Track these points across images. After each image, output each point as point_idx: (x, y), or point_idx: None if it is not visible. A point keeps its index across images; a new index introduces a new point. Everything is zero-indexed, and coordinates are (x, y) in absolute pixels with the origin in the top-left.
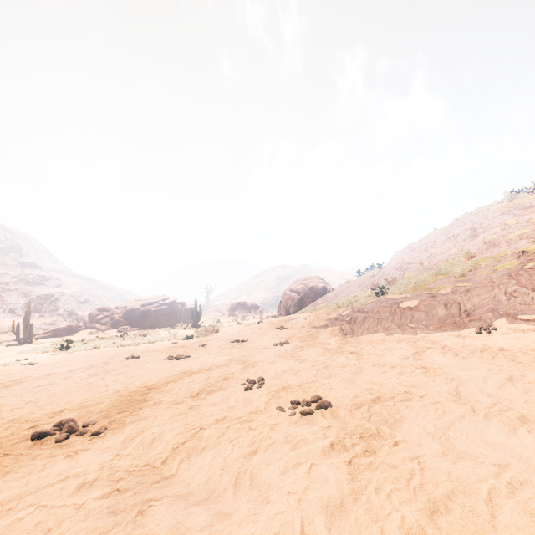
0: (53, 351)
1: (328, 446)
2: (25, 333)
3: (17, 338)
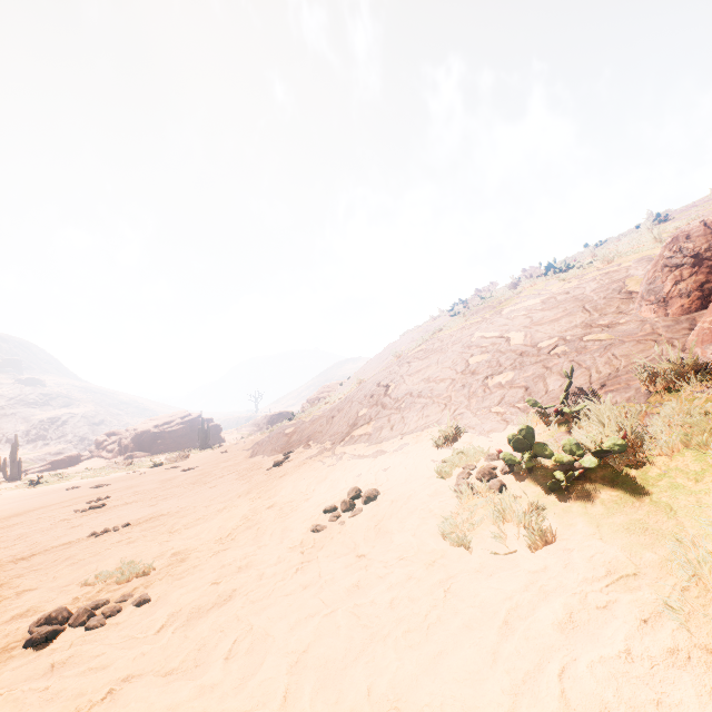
0: (26, 487)
1: (58, 520)
2: (13, 469)
3: (4, 475)
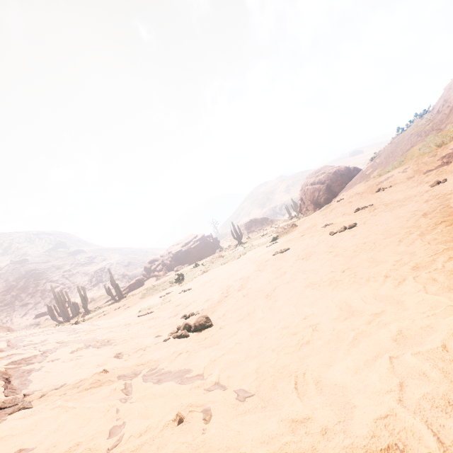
0: (169, 287)
1: None
2: (117, 292)
3: (112, 298)
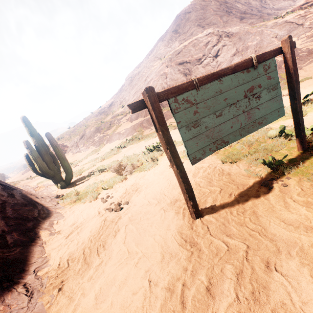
0: None
1: None
2: None
3: None
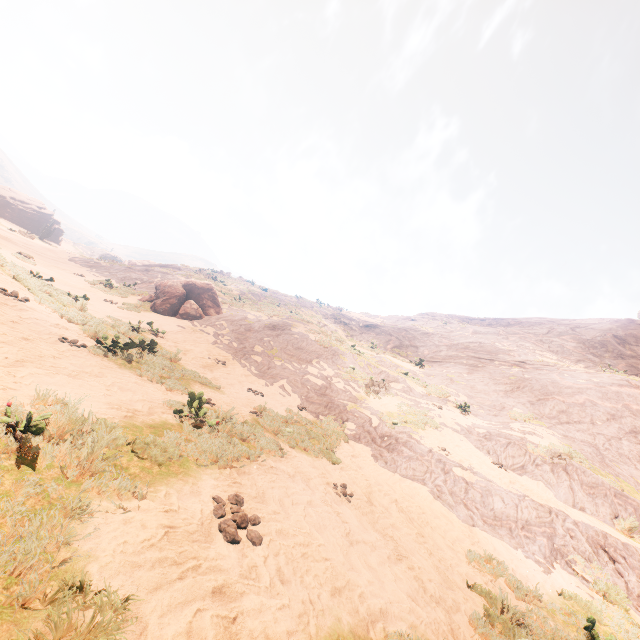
0: None
1: None
2: None
3: None
